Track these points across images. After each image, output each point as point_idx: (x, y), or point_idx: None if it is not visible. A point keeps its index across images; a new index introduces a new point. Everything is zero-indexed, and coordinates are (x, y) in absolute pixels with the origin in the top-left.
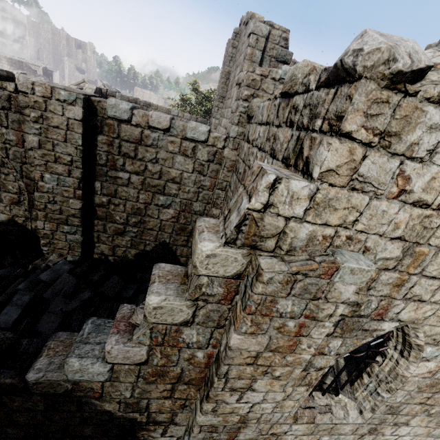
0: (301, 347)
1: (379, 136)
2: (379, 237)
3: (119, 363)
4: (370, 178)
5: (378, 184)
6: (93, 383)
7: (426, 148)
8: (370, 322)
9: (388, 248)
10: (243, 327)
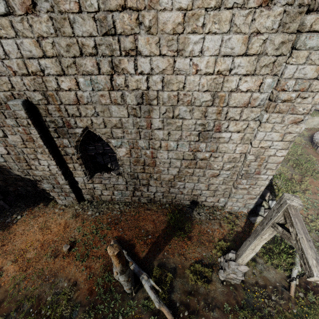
0: (34, 139)
1: None
2: (27, 91)
3: (1, 154)
4: None
5: (4, 72)
6: (3, 163)
7: (3, 54)
8: (68, 130)
9: (36, 95)
10: (7, 132)
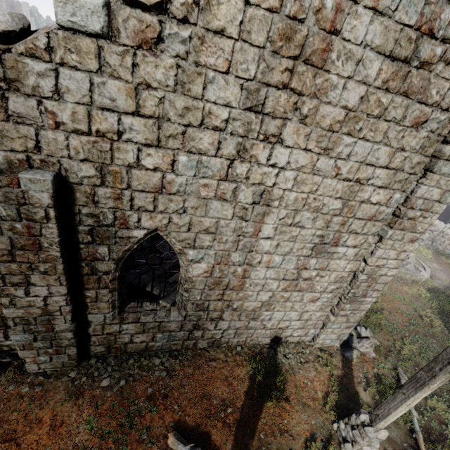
0: (44, 245)
1: (3, 82)
2: (68, 160)
3: None
4: (22, 113)
5: (32, 118)
6: None
7: (50, 90)
8: (119, 231)
9: (84, 168)
10: None
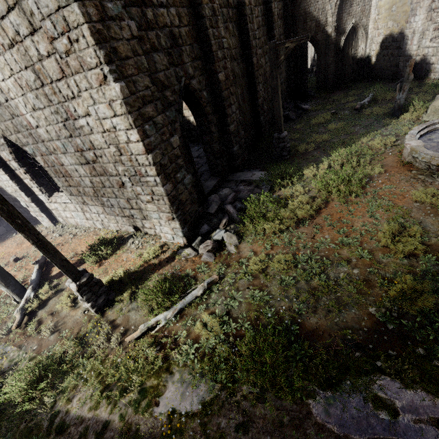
0: None
1: None
2: None
3: None
4: None
5: None
6: None
7: None
8: None
9: None
10: None
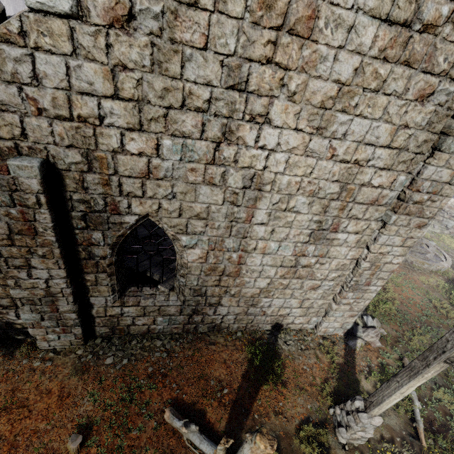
0: (39, 230)
1: None
2: (54, 146)
3: None
4: (5, 101)
5: (15, 105)
6: None
7: (28, 76)
8: (111, 217)
9: (70, 155)
10: None
